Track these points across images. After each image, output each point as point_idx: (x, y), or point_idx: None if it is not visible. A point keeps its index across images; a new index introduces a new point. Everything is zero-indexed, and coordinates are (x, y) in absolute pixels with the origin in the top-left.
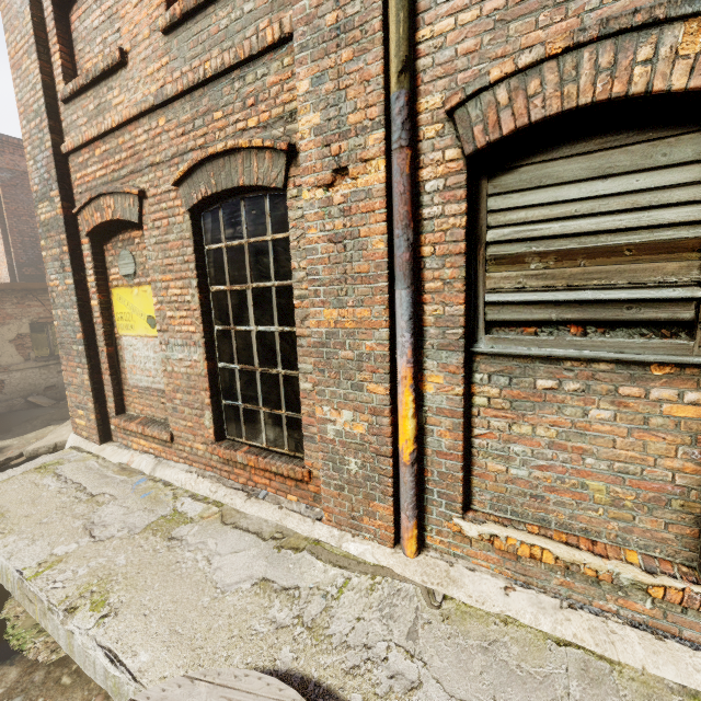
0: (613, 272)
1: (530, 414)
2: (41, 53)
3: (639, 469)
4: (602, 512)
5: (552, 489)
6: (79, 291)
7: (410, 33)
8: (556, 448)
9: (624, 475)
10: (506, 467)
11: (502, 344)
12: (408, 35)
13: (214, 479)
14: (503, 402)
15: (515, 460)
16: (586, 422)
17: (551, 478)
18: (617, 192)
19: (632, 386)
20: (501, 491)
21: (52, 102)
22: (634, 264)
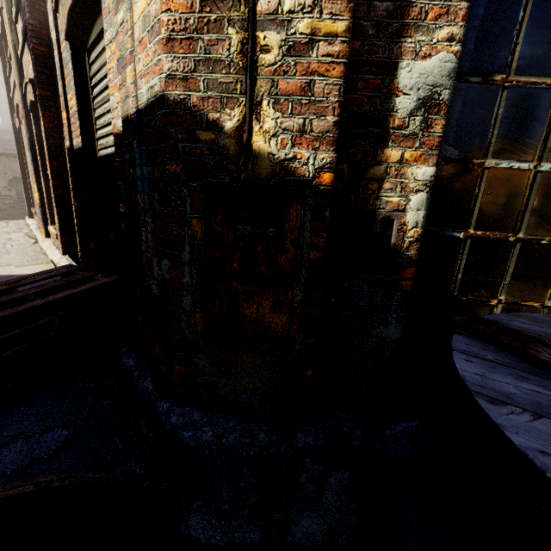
0: None
1: None
2: (2, 59)
3: None
4: None
5: None
6: (19, 155)
7: (20, 75)
8: None
9: None
10: None
11: None
12: (19, 76)
13: (38, 226)
14: None
15: None
16: None
17: None
18: None
19: None
20: None
21: (7, 78)
22: None
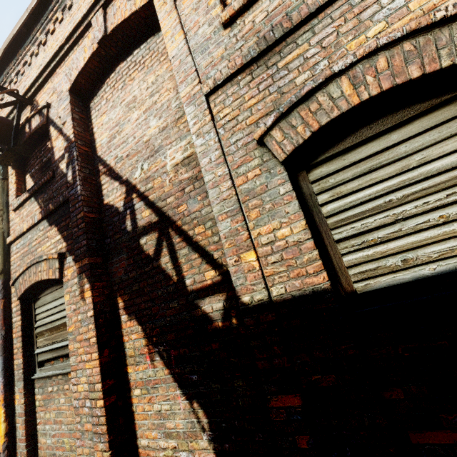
0: (60, 335)
1: (49, 406)
2: None
3: (73, 426)
4: (69, 456)
5: (57, 447)
6: None
7: (5, 261)
8: (56, 423)
9: (71, 431)
10: (46, 439)
11: (42, 372)
12: (3, 262)
13: None
14: (42, 402)
15: (48, 434)
16: (60, 405)
17: (56, 441)
18: (57, 305)
19: (67, 384)
20: (46, 455)
21: None
22: (63, 331)
